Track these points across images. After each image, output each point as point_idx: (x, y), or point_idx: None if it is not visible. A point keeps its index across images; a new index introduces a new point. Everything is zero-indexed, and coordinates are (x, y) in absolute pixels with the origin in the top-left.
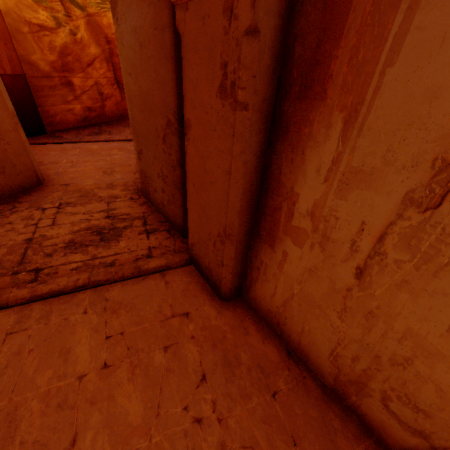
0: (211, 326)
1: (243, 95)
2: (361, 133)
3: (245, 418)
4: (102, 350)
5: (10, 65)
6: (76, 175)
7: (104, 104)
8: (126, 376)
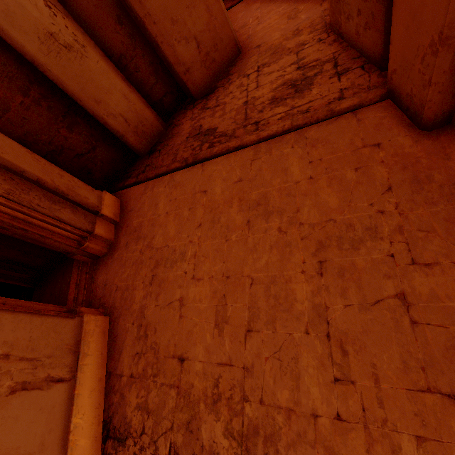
0: (403, 153)
1: None
2: None
3: (425, 216)
4: (307, 169)
5: None
6: (263, 32)
7: None
8: (326, 184)
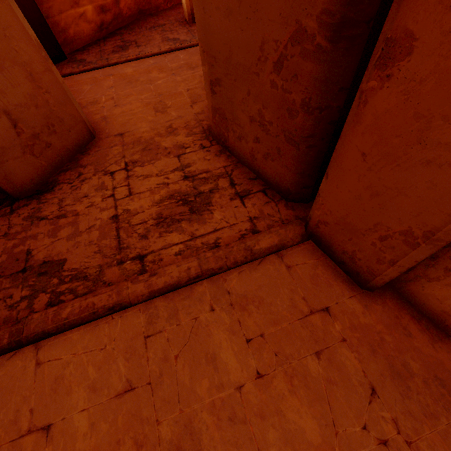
0: (361, 325)
1: None
2: None
3: (437, 442)
4: (248, 356)
5: None
6: (125, 118)
7: None
8: (286, 388)
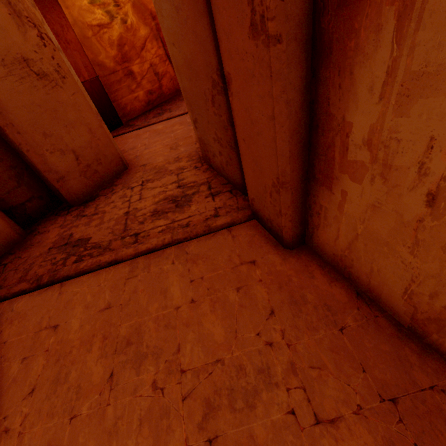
0: (276, 271)
1: (274, 26)
2: (420, 24)
3: (312, 345)
4: (189, 290)
5: (87, 72)
6: (150, 155)
7: (161, 83)
8: (209, 309)
